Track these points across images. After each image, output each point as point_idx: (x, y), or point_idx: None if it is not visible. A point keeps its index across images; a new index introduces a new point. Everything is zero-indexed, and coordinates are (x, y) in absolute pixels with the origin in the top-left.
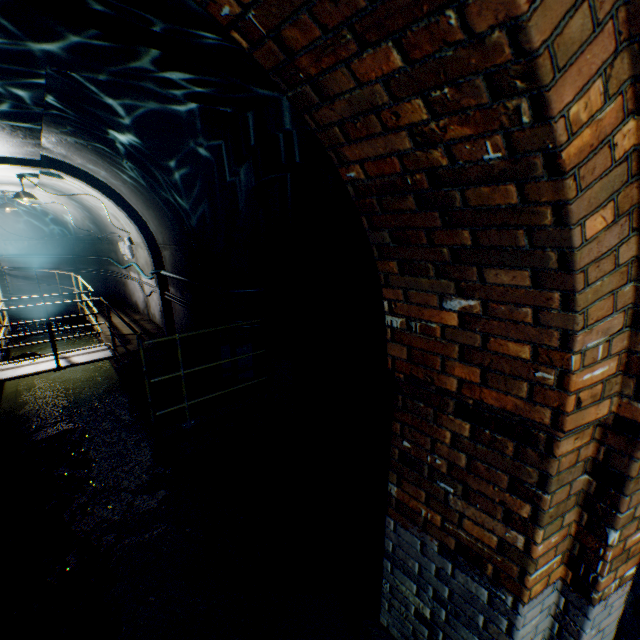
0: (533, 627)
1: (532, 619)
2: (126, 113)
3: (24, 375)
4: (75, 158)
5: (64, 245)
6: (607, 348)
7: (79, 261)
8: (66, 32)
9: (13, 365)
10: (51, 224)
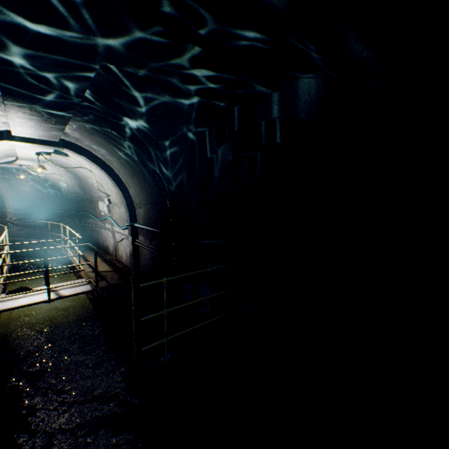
0: None
1: None
2: (145, 104)
3: (21, 306)
4: (85, 141)
5: (56, 203)
6: None
7: (65, 215)
8: (135, 28)
9: (12, 296)
10: (49, 188)
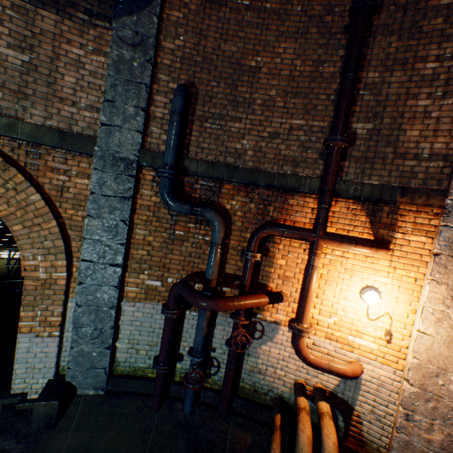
0: (27, 347)
1: (26, 343)
2: None
3: None
4: None
5: None
6: (35, 257)
7: None
8: None
9: None
10: None
